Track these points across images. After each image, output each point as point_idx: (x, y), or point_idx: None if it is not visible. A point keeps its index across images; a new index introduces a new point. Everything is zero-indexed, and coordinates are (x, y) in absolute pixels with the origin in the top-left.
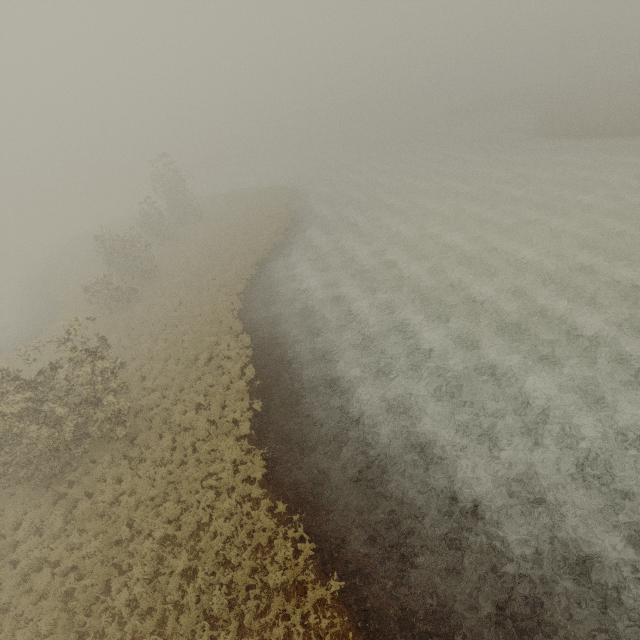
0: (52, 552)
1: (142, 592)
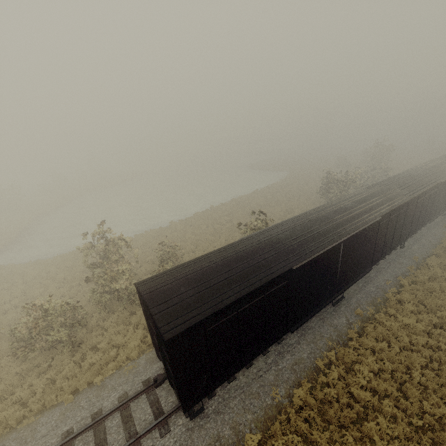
0: None
1: None
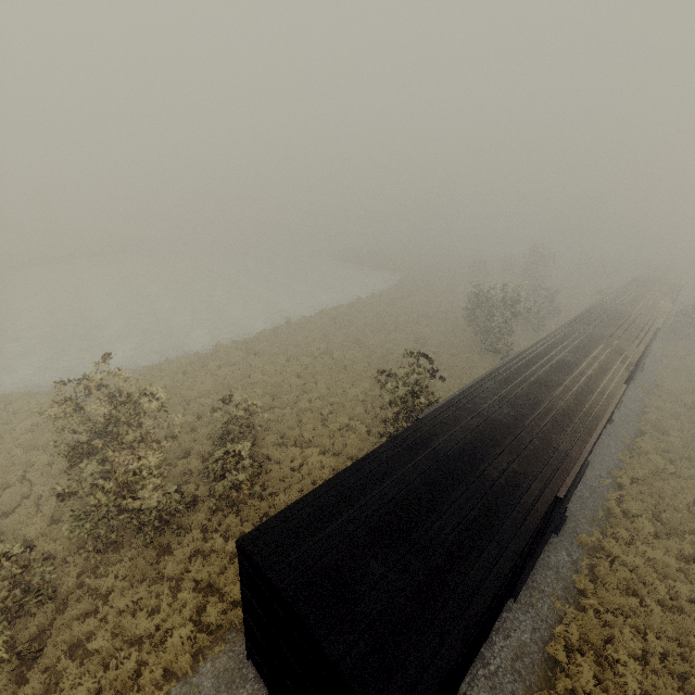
0: None
1: None
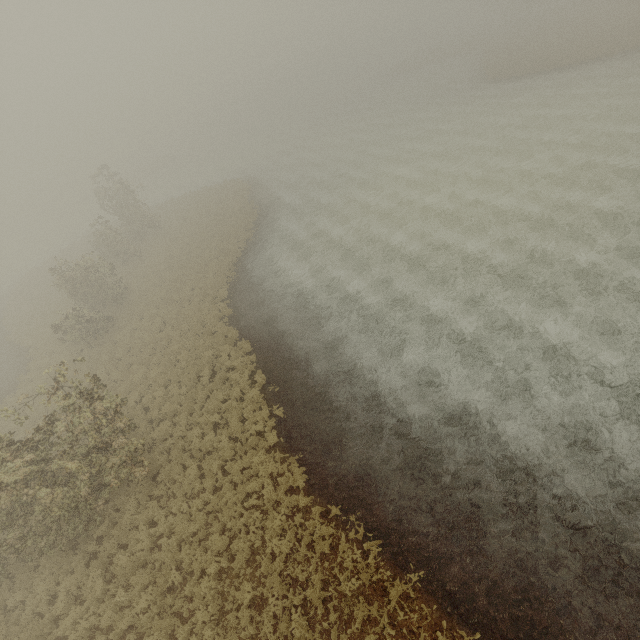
0: (100, 618)
1: (212, 635)
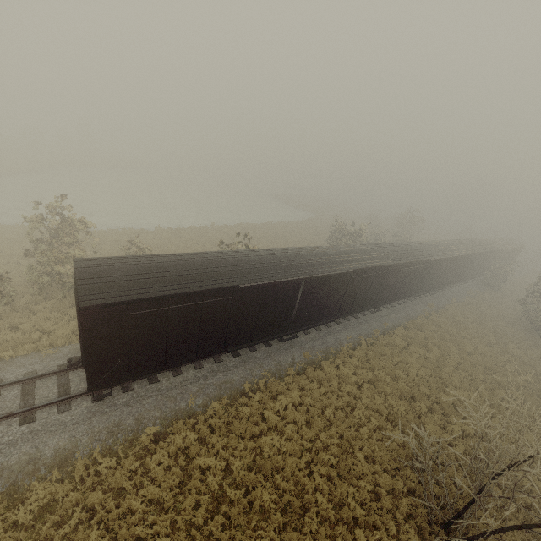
0: None
1: None
